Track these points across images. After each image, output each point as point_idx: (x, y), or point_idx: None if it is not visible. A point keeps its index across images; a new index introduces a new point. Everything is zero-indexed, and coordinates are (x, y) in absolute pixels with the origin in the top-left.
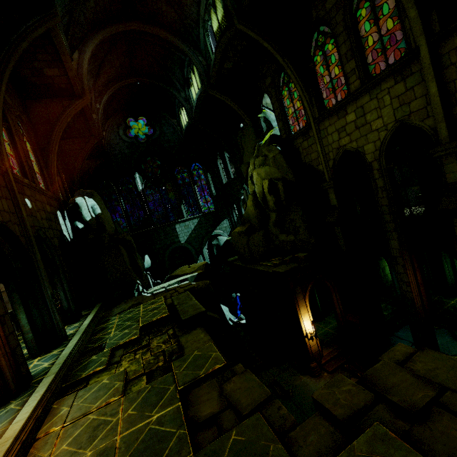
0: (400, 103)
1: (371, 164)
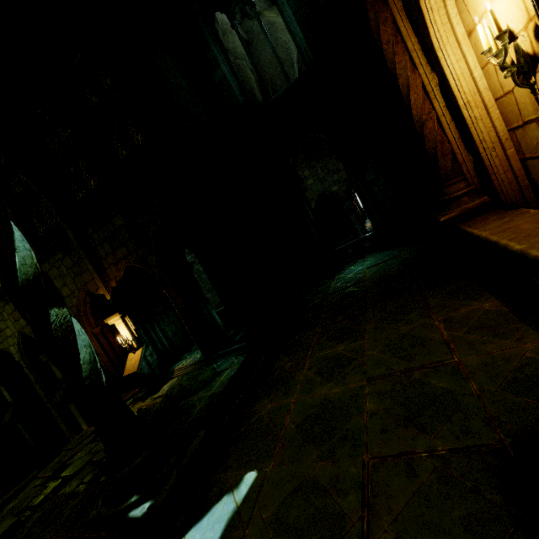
0: (14, 319)
1: (20, 363)
